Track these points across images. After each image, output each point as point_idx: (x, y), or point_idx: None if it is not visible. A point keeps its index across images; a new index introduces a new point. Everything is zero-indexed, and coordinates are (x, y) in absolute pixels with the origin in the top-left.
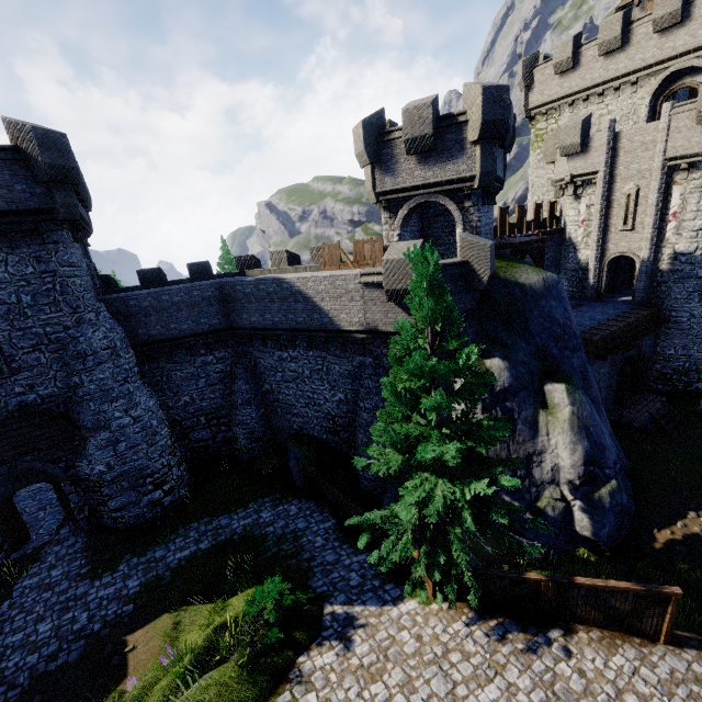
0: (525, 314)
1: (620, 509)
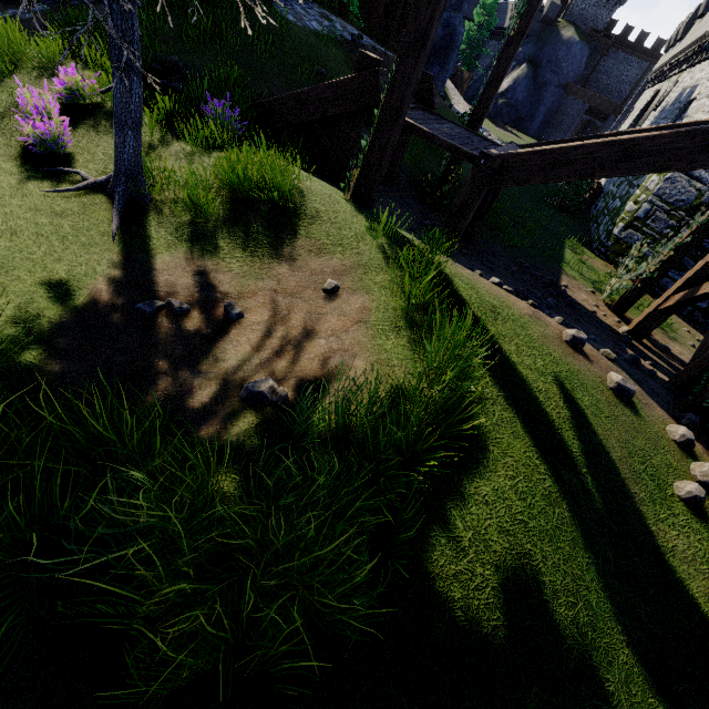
0: (548, 44)
1: (500, 111)
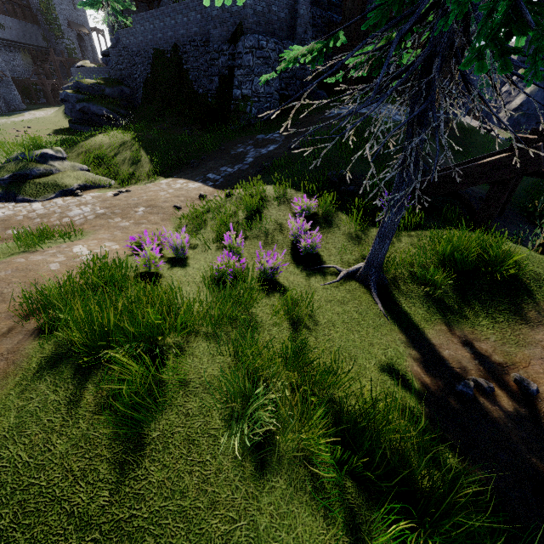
0: None
1: (517, 122)
